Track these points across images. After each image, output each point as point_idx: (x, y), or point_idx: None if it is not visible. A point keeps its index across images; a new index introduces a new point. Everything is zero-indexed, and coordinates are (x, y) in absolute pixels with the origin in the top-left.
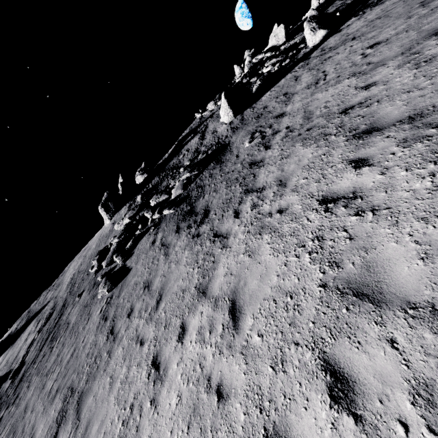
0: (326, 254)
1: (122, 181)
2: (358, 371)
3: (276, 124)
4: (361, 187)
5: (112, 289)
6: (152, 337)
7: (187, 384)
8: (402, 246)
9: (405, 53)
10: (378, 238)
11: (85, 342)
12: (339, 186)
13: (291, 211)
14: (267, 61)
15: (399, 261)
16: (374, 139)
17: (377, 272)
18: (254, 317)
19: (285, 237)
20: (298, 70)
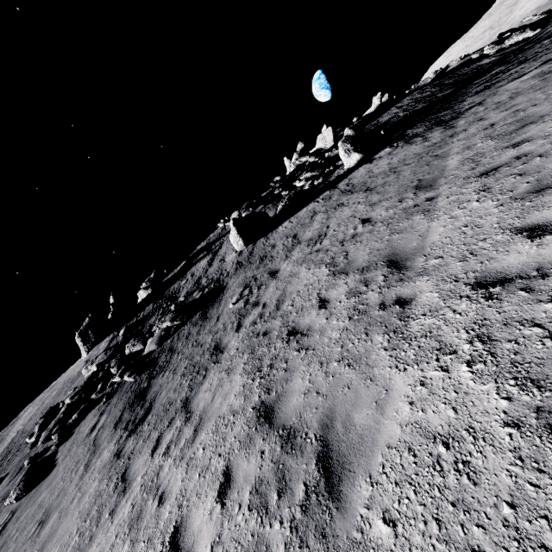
0: None
1: (112, 302)
2: None
3: (263, 288)
4: None
5: (23, 496)
6: None
7: None
8: None
9: (363, 271)
10: None
11: None
12: (194, 517)
13: (160, 515)
14: (305, 171)
15: None
16: (258, 440)
17: None
18: None
19: None
20: (320, 203)
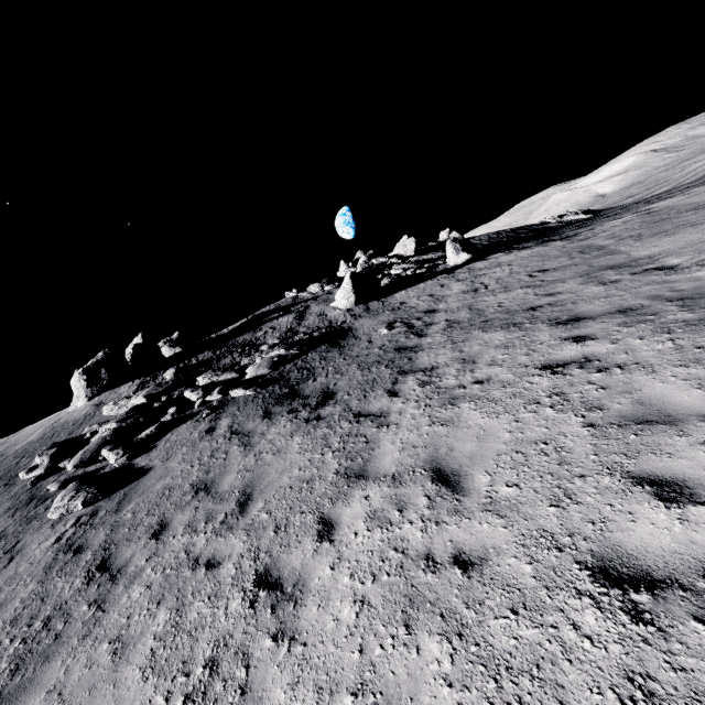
0: (576, 404)
1: (140, 343)
2: (684, 472)
3: (427, 318)
4: (593, 353)
5: (96, 500)
6: (243, 550)
7: (375, 579)
8: (670, 384)
9: (584, 276)
10: (639, 383)
11: (3, 599)
12: (562, 355)
13: (499, 380)
14: (396, 264)
15: (674, 393)
16: (586, 324)
17: (654, 404)
18: (490, 473)
19: (502, 401)
20: (442, 280)
